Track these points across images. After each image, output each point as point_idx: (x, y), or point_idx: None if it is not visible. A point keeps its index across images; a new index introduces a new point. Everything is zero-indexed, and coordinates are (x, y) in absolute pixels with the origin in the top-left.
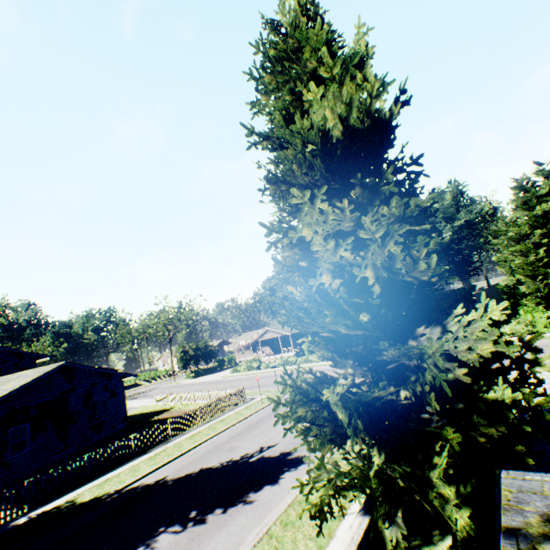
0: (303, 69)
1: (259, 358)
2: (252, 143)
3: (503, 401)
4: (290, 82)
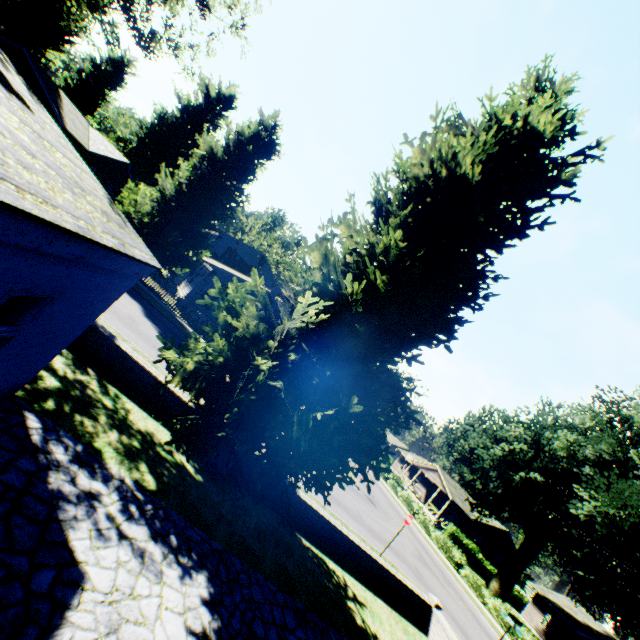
0: (466, 126)
1: (402, 482)
2: (395, 171)
3: (257, 364)
4: (457, 137)
